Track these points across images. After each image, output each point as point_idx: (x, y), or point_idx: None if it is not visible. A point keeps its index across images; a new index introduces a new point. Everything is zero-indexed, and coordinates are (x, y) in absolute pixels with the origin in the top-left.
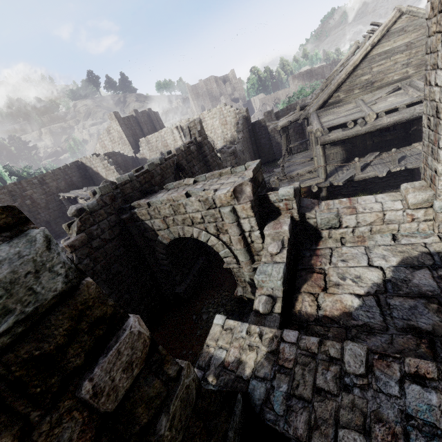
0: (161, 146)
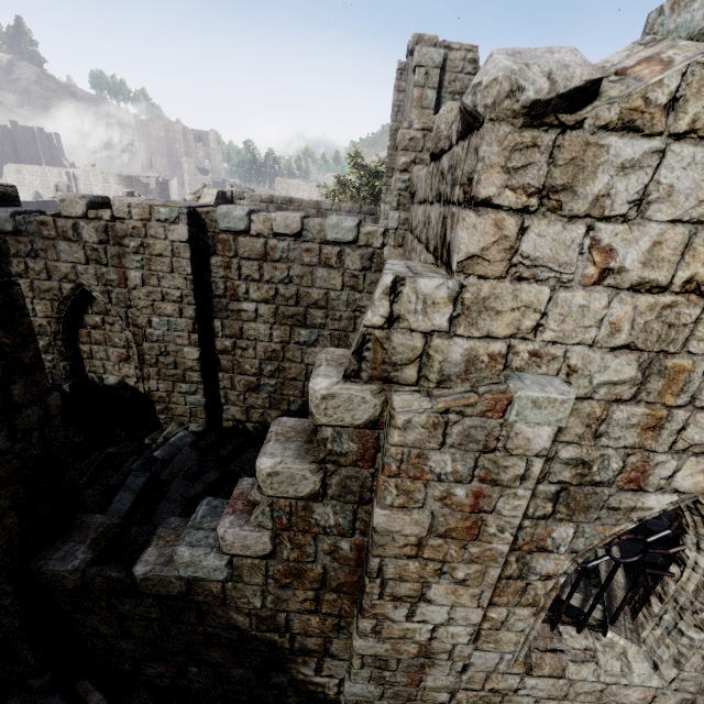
0: (39, 184)
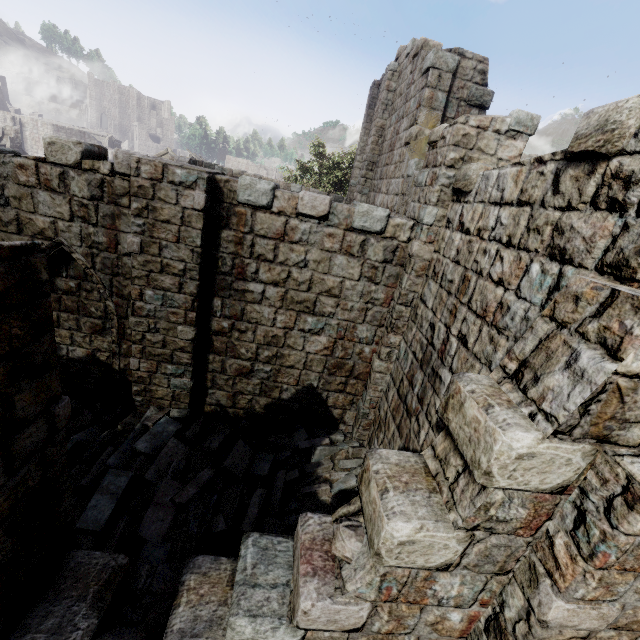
0: None
